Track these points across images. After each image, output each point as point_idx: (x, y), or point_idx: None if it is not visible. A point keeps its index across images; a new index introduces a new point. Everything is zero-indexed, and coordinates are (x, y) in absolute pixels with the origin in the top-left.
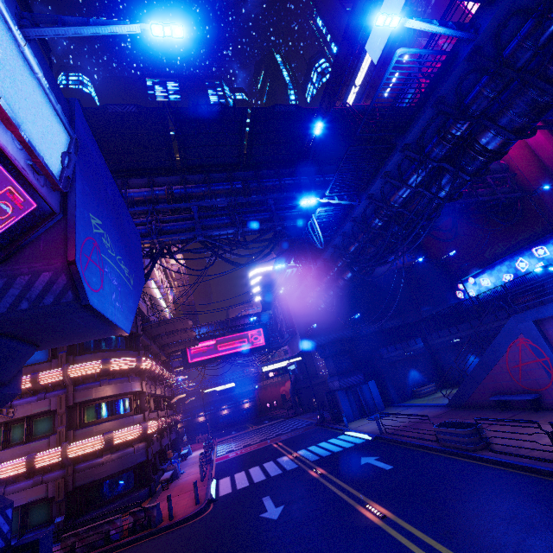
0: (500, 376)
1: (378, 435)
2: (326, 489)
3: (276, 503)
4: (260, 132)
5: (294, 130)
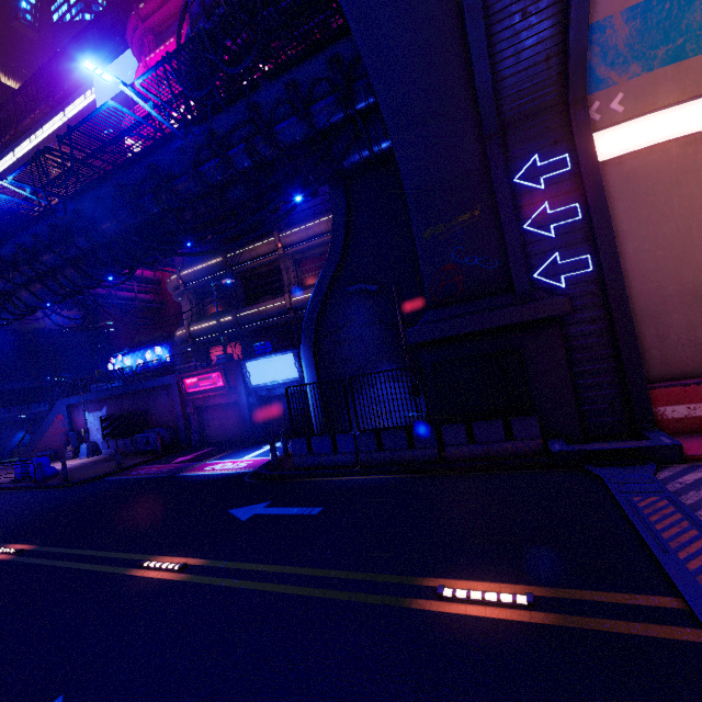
0: (48, 439)
1: None
2: None
3: None
4: None
5: None
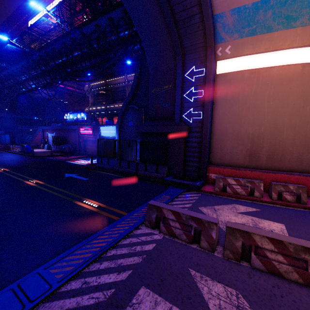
0: (36, 140)
1: None
2: None
3: None
4: None
5: None
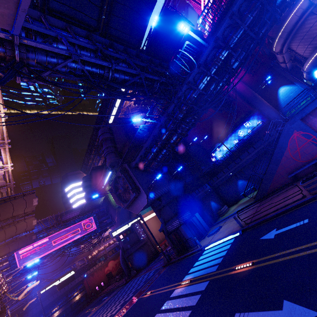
0: (287, 162)
1: (242, 228)
2: (293, 260)
3: (268, 307)
4: (118, 1)
5: (140, 13)
